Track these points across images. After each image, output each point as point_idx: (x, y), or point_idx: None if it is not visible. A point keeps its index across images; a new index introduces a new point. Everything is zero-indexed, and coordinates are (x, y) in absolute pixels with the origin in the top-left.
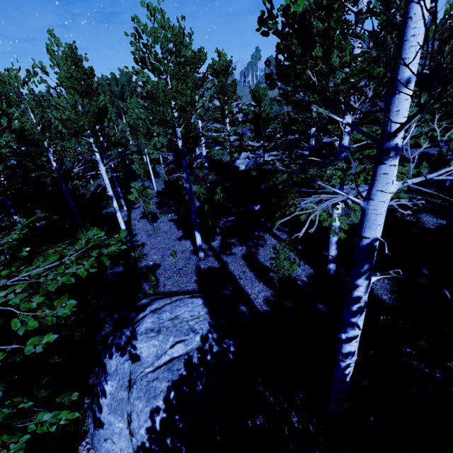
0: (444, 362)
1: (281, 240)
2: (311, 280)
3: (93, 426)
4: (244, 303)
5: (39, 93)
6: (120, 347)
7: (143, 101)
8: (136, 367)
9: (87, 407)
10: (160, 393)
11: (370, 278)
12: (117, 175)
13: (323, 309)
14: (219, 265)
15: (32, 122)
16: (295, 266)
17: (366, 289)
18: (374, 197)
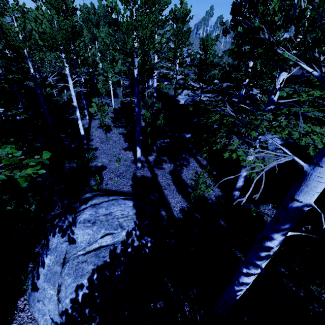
0: (309, 285)
1: (201, 164)
2: (218, 200)
3: (30, 288)
4: (165, 209)
5: (23, 4)
6: (62, 230)
7: (114, 33)
8: (71, 249)
9: (30, 270)
10: (86, 274)
11: (287, 234)
12: (85, 90)
13: (224, 225)
14: (151, 175)
15: (15, 30)
16: (209, 189)
17: (279, 243)
18: (324, 164)
